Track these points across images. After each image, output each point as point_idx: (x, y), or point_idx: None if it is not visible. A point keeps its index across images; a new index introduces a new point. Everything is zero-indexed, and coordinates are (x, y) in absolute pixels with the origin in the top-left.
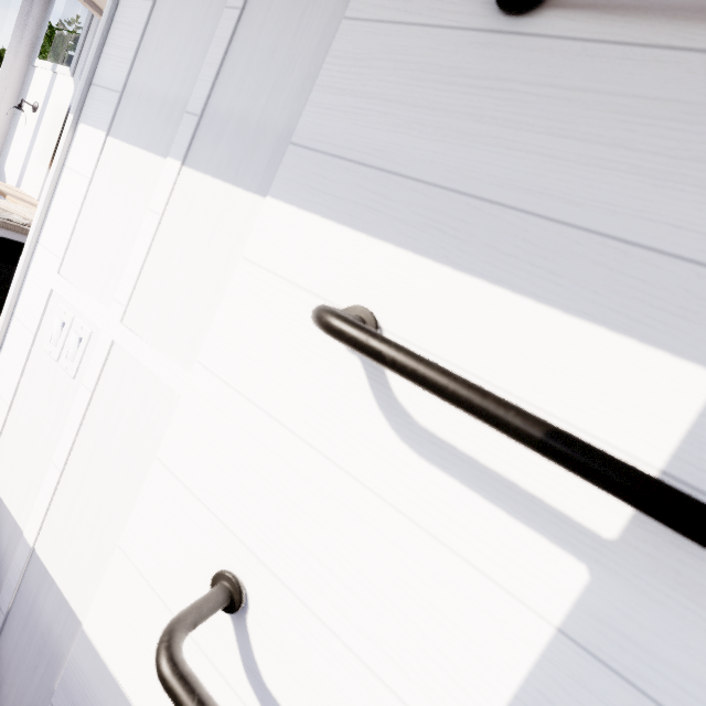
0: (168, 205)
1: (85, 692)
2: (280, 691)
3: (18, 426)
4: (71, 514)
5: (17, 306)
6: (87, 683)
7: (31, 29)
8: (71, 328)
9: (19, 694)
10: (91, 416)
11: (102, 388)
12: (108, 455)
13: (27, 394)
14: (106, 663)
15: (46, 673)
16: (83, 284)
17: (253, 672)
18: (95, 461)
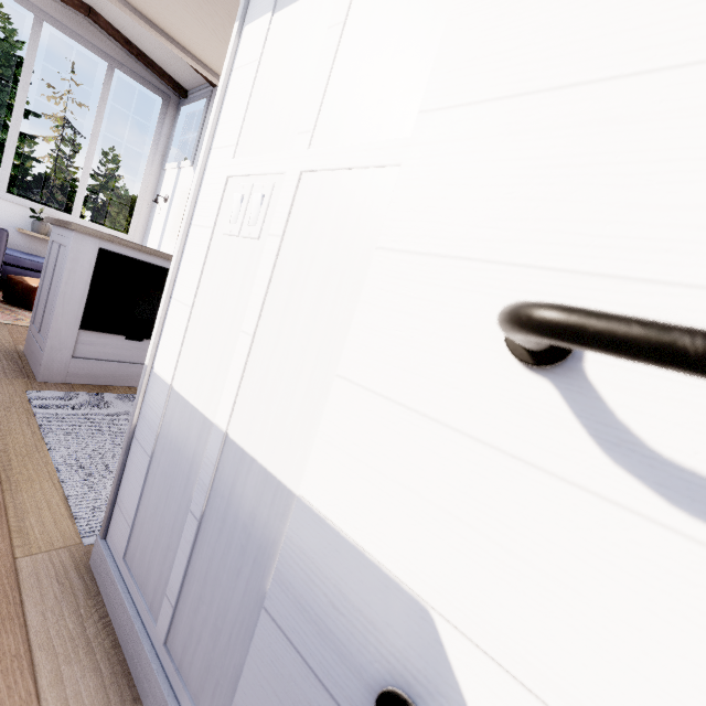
0: (350, 11)
1: (310, 578)
2: (701, 453)
3: (200, 321)
4: (268, 375)
5: (194, 215)
6: (312, 565)
7: (162, 144)
8: (250, 197)
9: (220, 611)
10: (281, 262)
11: (292, 227)
12: (308, 287)
13: (208, 286)
14: (337, 529)
15: (253, 573)
16: (259, 150)
17: (621, 445)
18: (292, 304)
